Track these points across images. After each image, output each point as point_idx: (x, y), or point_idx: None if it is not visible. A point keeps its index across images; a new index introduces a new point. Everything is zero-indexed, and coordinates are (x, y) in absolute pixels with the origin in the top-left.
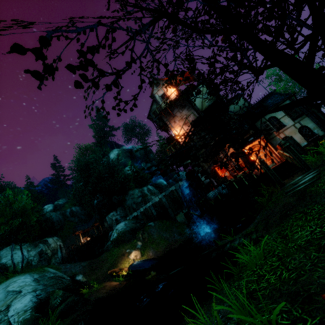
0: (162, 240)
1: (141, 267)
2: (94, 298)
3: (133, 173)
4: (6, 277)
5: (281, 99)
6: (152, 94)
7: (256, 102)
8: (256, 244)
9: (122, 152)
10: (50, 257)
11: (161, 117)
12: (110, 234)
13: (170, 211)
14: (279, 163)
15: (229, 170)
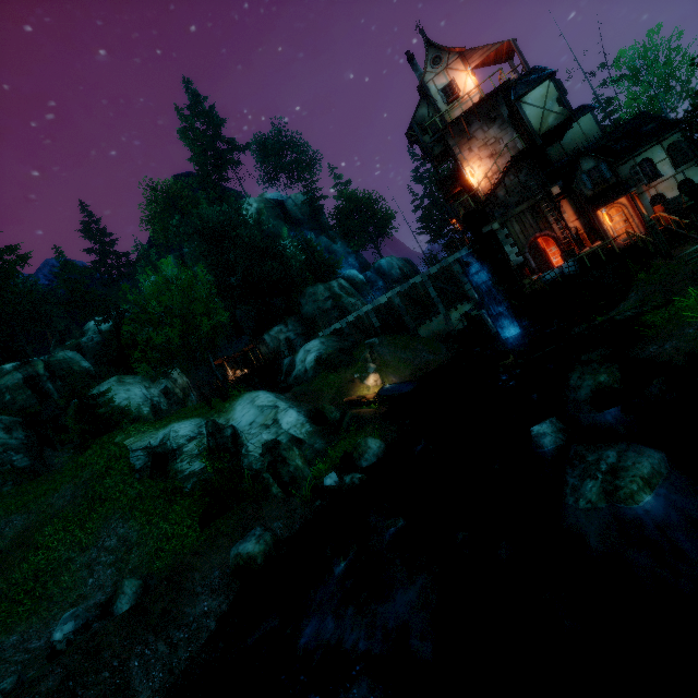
0: (402, 364)
1: (398, 391)
2: (368, 418)
3: (305, 254)
4: (221, 397)
5: (667, 130)
6: (422, 81)
7: (615, 128)
8: (665, 307)
9: (266, 206)
10: (182, 400)
11: (440, 137)
12: (290, 361)
13: (408, 320)
14: (641, 234)
15: (560, 243)
